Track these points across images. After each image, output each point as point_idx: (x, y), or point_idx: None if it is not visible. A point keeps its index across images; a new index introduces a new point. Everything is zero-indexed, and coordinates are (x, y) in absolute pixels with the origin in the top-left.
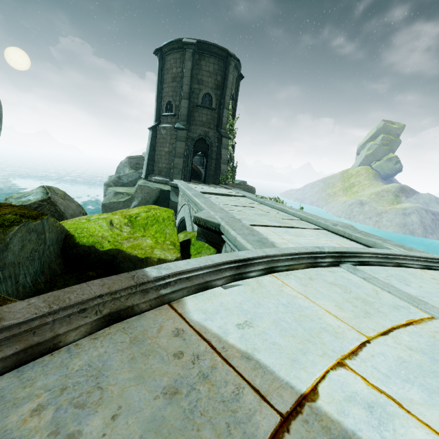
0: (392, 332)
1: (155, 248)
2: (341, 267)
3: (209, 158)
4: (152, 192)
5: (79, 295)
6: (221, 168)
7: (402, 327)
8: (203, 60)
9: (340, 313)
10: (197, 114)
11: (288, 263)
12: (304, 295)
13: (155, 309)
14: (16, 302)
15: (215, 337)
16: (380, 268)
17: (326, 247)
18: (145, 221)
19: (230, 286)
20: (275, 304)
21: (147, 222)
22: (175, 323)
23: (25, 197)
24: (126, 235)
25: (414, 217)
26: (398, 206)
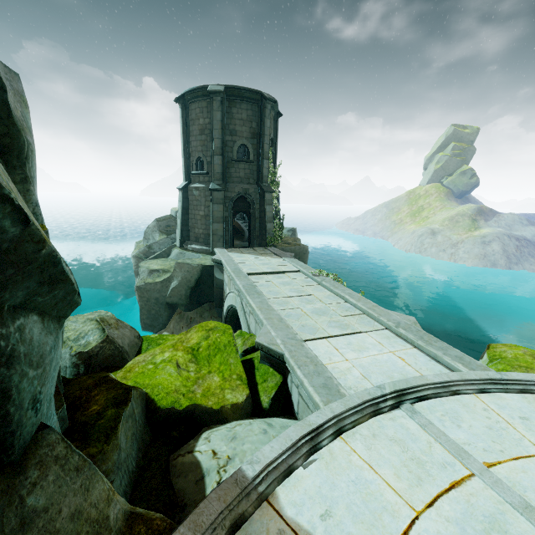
0: (436, 501)
1: (225, 389)
2: (401, 409)
3: (252, 217)
4: (193, 270)
5: (208, 516)
6: (267, 227)
7: (445, 493)
8: (234, 107)
9: (398, 483)
10: (233, 169)
11: (353, 417)
12: (369, 464)
13: (258, 508)
14: (172, 534)
15: (307, 534)
16: (437, 402)
17: (387, 384)
18: (207, 352)
19: (308, 463)
20: (346, 483)
21: (210, 353)
22: (277, 523)
23: (83, 339)
24: (194, 376)
25: (495, 246)
26: (476, 233)
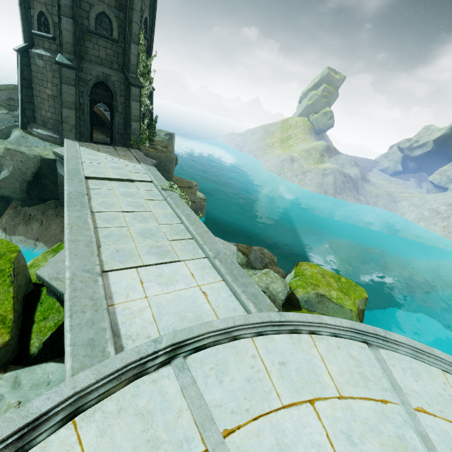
0: None
1: None
2: (171, 366)
3: (115, 111)
4: (29, 161)
5: None
6: (133, 127)
7: None
8: None
9: None
10: (90, 44)
11: (104, 388)
12: None
13: None
14: None
15: None
16: (213, 351)
17: (167, 335)
18: None
19: None
20: None
21: None
22: None
23: None
24: None
25: (330, 178)
26: (321, 165)
